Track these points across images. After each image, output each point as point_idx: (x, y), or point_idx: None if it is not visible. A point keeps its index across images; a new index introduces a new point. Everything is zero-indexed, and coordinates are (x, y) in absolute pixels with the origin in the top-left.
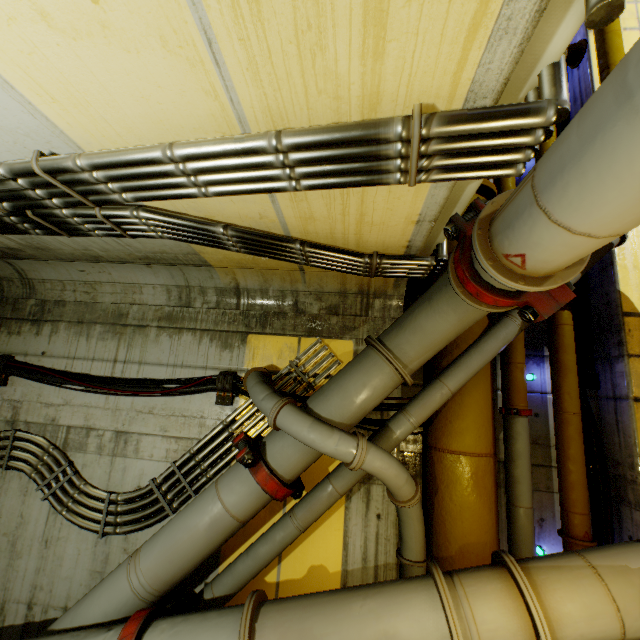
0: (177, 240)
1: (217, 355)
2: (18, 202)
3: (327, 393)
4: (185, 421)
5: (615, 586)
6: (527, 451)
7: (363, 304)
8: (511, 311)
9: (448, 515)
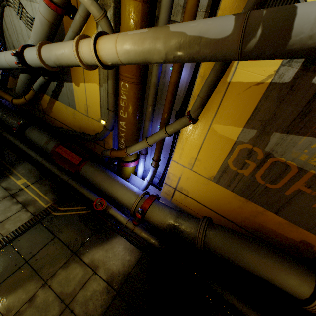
0: None
1: None
2: None
3: None
4: None
5: (119, 39)
6: (166, 5)
7: None
8: None
9: None
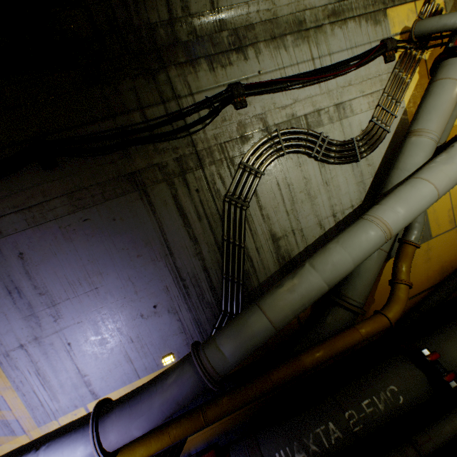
0: None
1: (373, 31)
2: None
3: None
4: (371, 82)
5: None
6: None
7: None
8: None
9: None
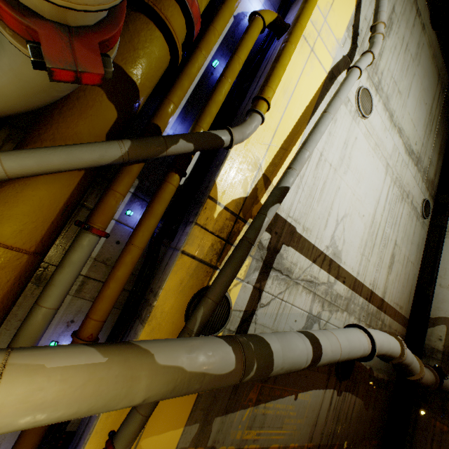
0: None
1: None
2: None
3: None
4: None
5: (9, 385)
6: (80, 263)
7: None
8: (126, 139)
9: None
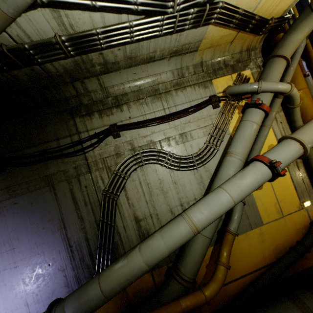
0: (217, 23)
1: (204, 92)
2: (186, 3)
3: (268, 77)
4: (204, 120)
5: None
6: (312, 87)
7: (248, 55)
8: None
9: (304, 109)
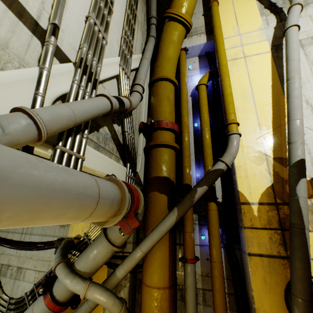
0: None
1: (59, 230)
2: None
3: (82, 255)
4: (43, 262)
5: None
6: (192, 284)
7: None
8: (174, 207)
9: None
